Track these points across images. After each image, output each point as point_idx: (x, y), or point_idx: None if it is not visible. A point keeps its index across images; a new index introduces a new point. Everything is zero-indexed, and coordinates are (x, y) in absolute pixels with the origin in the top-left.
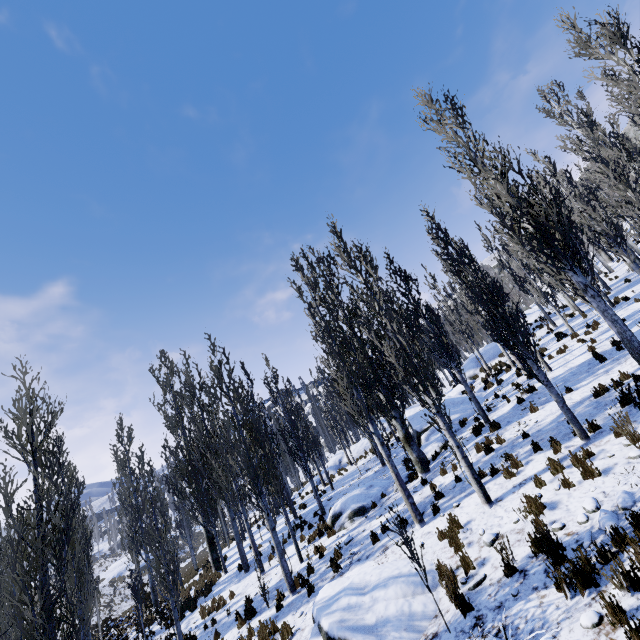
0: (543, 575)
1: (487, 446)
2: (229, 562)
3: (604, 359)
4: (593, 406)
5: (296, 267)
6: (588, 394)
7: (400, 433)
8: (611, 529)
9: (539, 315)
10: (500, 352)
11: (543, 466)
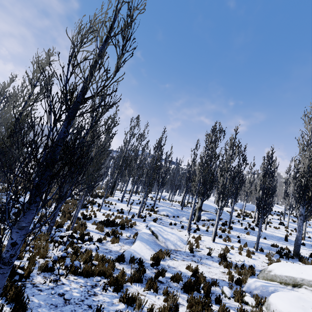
0: (217, 260)
1: (224, 230)
2: (114, 195)
3: (287, 241)
4: (267, 247)
5: (212, 131)
6: (270, 244)
7: (199, 205)
8: (243, 264)
9: (282, 211)
10: (253, 210)
11: (237, 246)
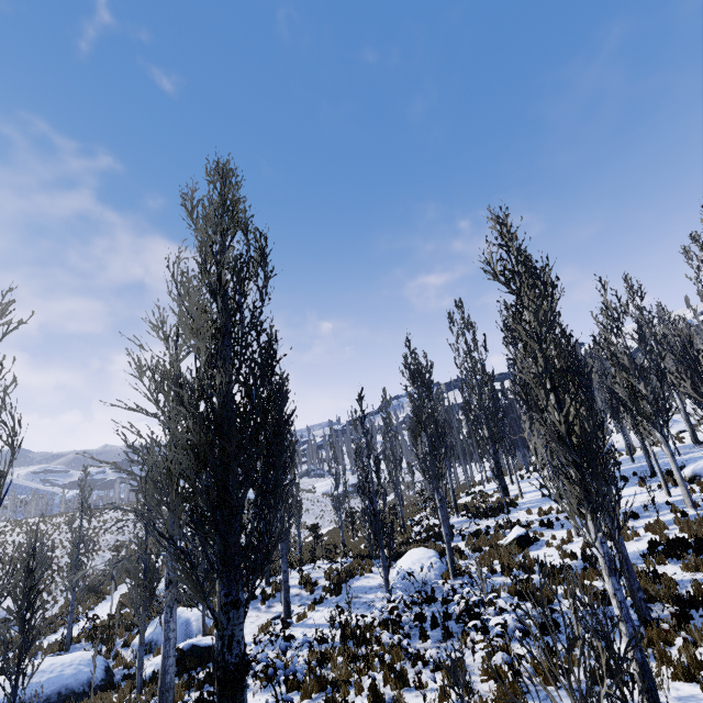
0: None
1: None
2: (512, 494)
3: None
4: None
5: None
6: None
7: None
8: None
9: None
10: None
11: None
